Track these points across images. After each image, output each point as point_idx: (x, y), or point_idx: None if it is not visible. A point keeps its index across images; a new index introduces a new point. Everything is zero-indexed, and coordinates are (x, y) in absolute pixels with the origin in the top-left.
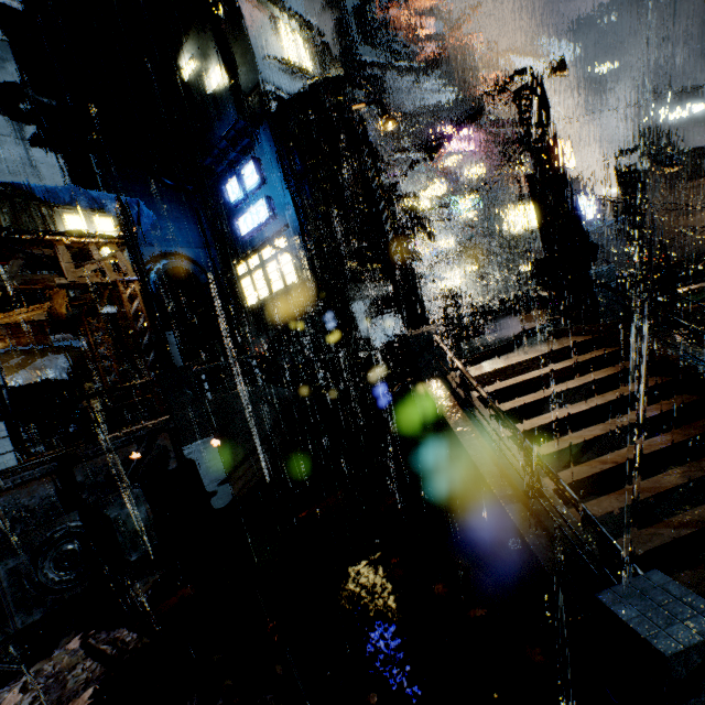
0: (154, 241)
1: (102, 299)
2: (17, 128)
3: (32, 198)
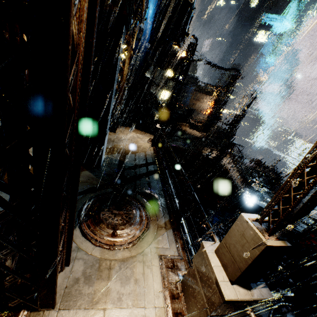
0: None
1: None
2: None
3: None
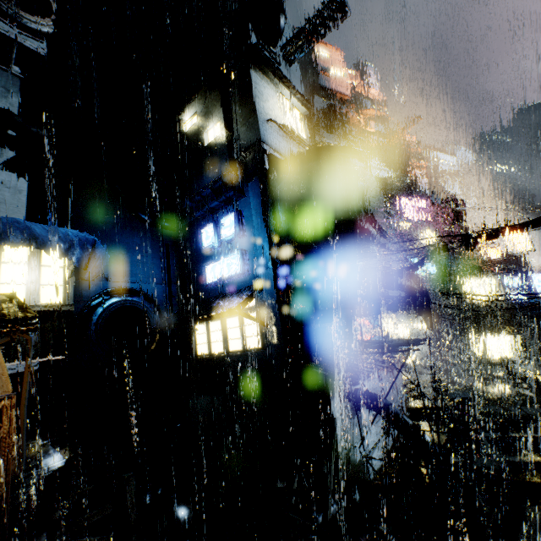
0: (111, 276)
1: None
2: None
3: None
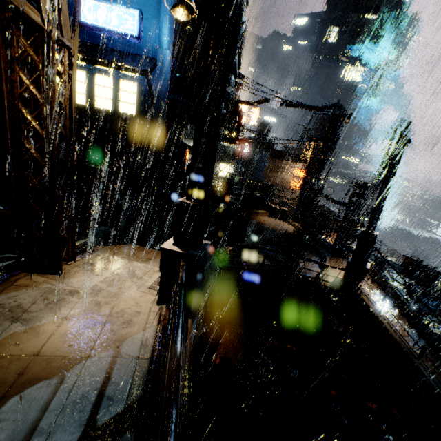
0: None
1: None
2: None
3: None
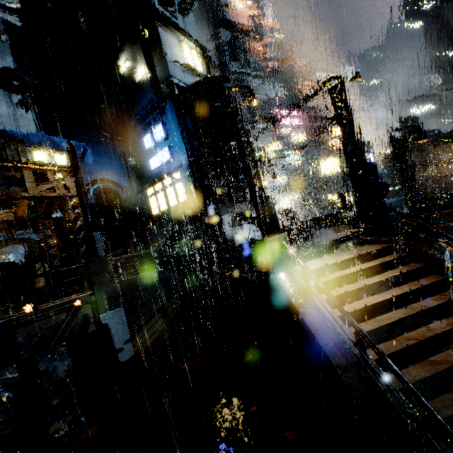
0: (93, 171)
1: (53, 207)
2: (8, 95)
3: (12, 140)
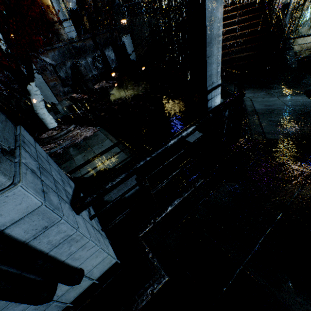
0: None
1: None
2: None
3: None
